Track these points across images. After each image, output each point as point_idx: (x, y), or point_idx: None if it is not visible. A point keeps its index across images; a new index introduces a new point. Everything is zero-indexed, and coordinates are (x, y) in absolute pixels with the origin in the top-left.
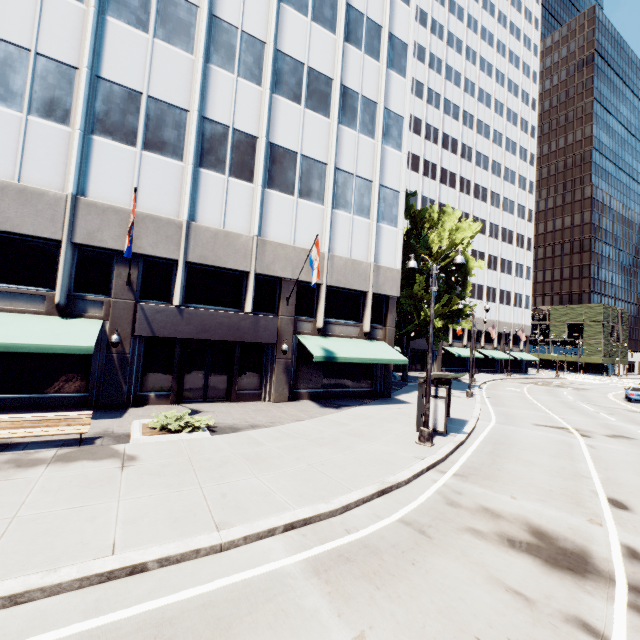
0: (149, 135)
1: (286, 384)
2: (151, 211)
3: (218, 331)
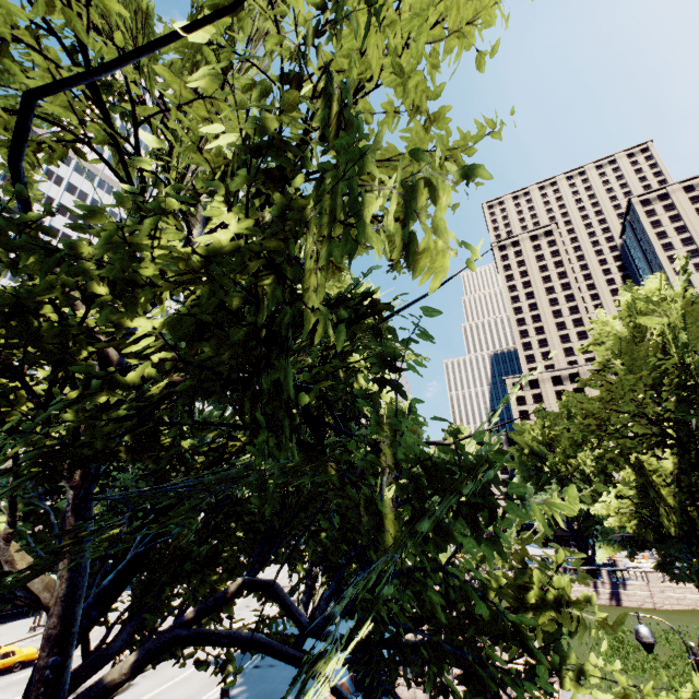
0: None
1: None
2: None
3: None
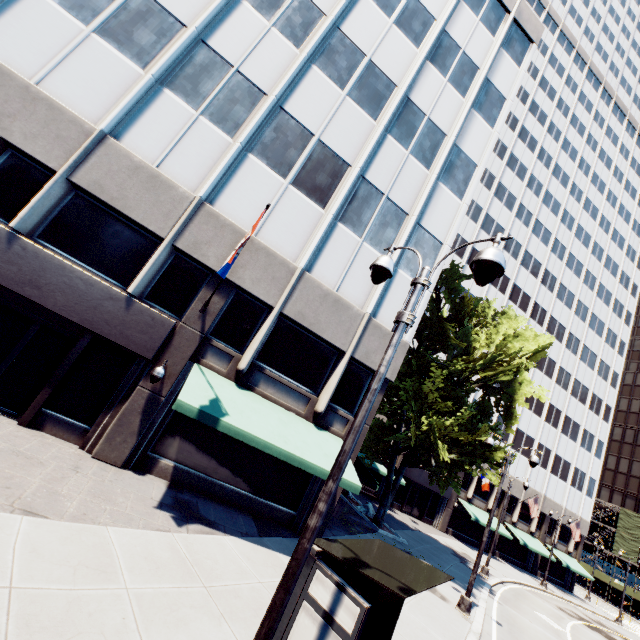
0: (114, 23)
1: (134, 435)
2: (58, 99)
3: (58, 296)
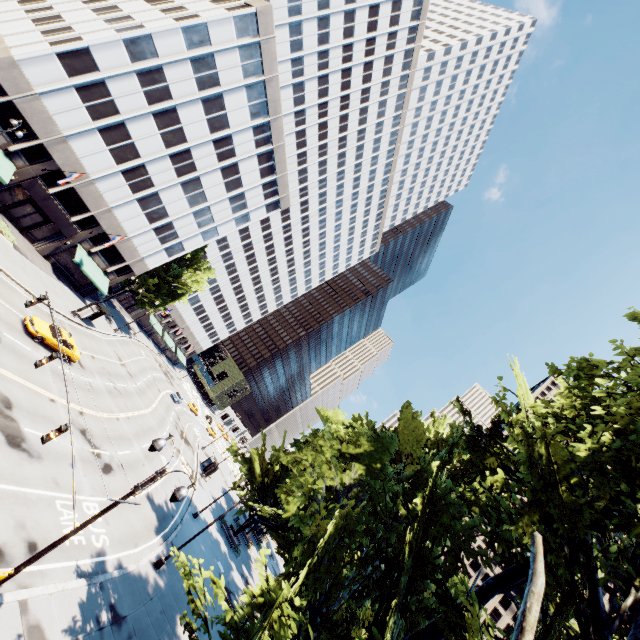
0: (117, 149)
1: (51, 251)
2: (84, 164)
3: (52, 213)
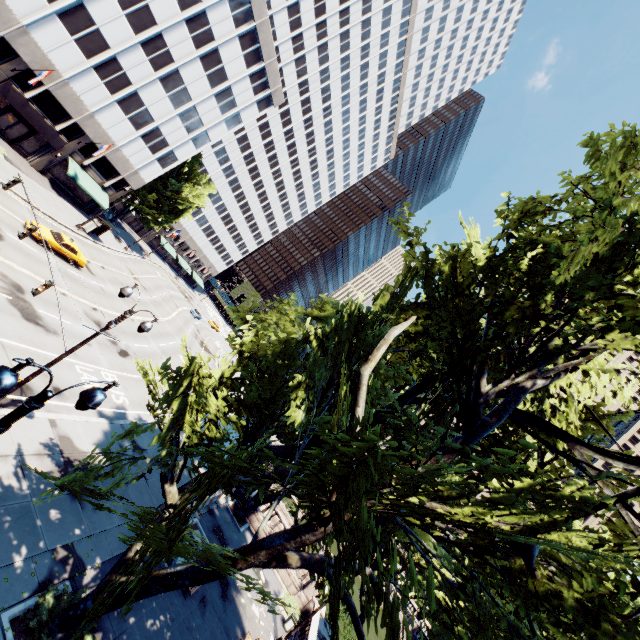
0: (83, 39)
1: (45, 166)
2: (53, 60)
3: (35, 122)
